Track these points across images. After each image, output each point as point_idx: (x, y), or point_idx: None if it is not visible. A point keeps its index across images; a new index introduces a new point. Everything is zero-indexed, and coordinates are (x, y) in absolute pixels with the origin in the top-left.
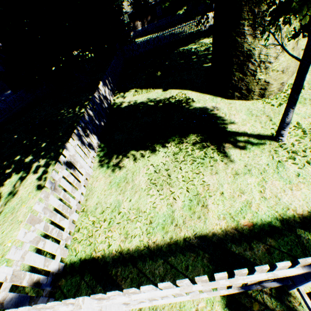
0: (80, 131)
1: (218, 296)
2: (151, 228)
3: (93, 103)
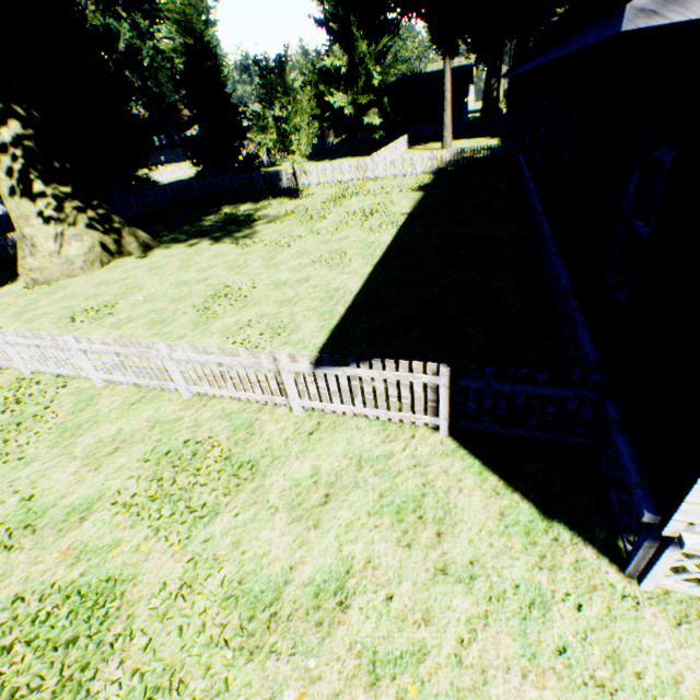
0: None
1: None
2: None
3: None
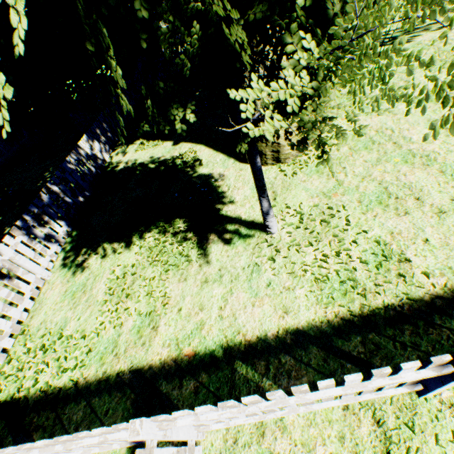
0: (29, 221)
1: (125, 448)
2: (89, 358)
3: (62, 172)
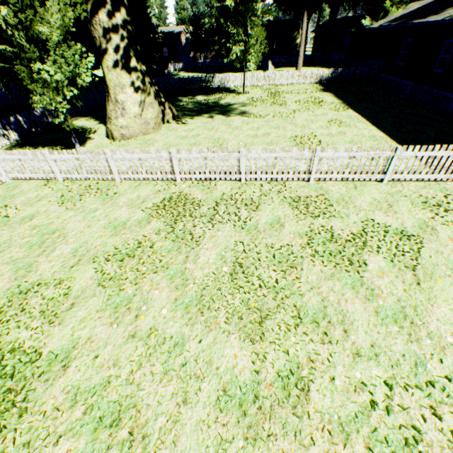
0: None
1: None
2: None
3: (29, 114)
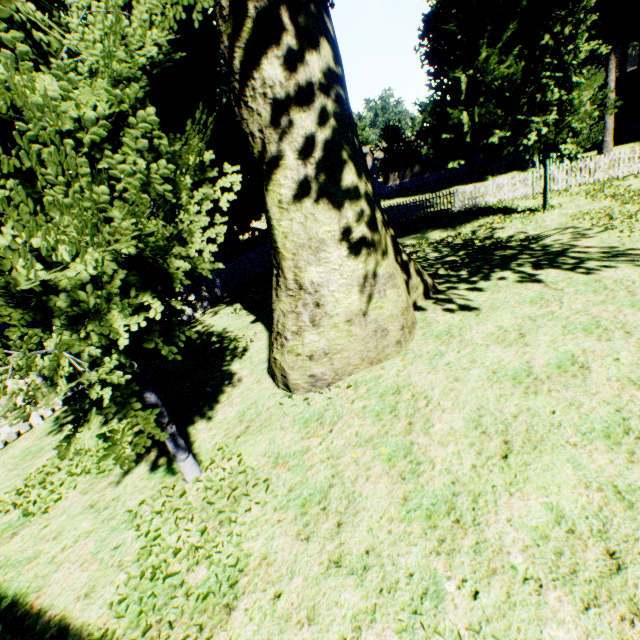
0: None
1: None
2: None
3: None
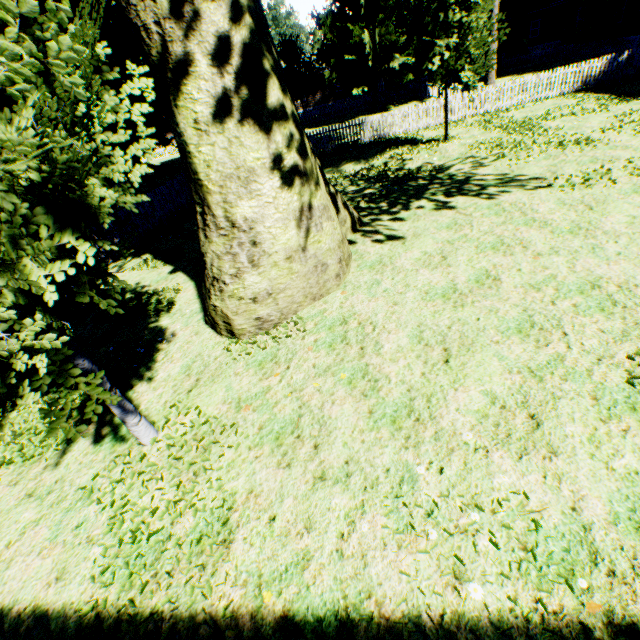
0: None
1: None
2: None
3: None
